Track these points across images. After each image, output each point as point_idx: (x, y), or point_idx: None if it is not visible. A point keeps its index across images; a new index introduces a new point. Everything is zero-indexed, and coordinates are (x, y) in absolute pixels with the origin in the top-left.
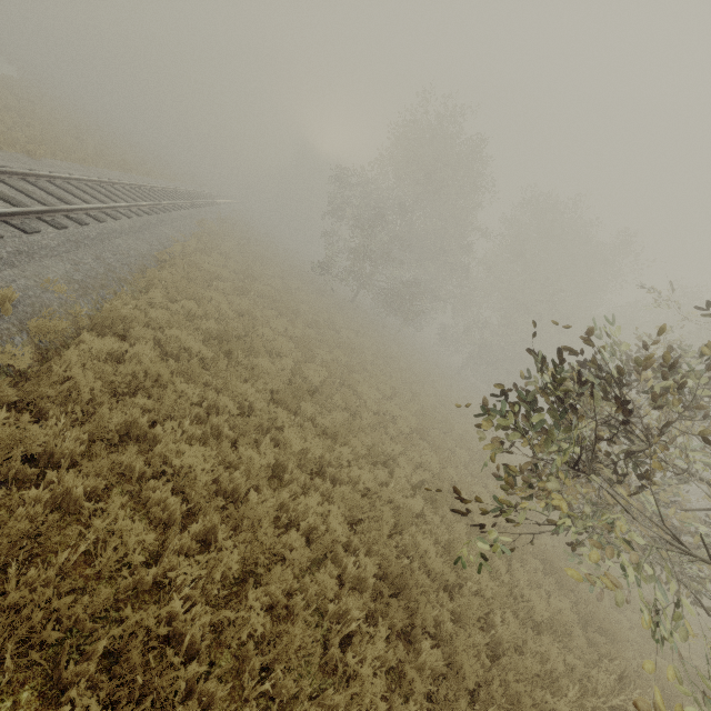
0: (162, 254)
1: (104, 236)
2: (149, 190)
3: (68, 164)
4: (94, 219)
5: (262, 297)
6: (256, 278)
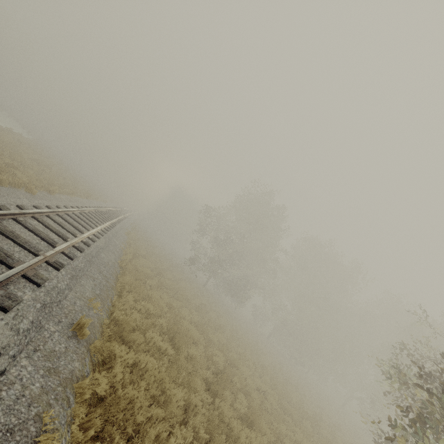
0: (122, 262)
1: (98, 252)
2: (102, 211)
3: (65, 197)
4: (91, 240)
5: (167, 288)
6: (163, 274)
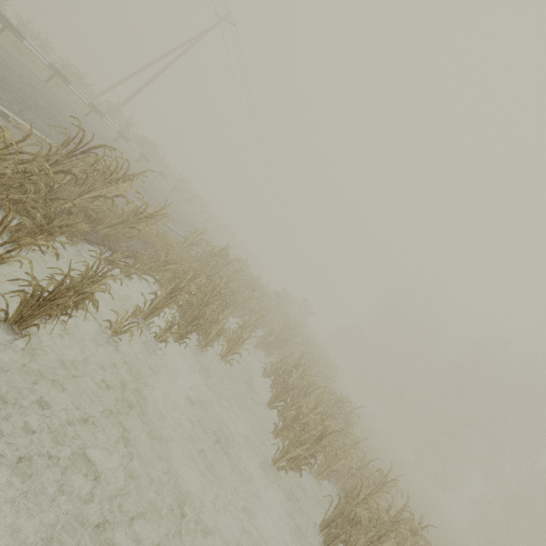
0: None
1: None
2: None
3: None
4: None
5: None
6: None
